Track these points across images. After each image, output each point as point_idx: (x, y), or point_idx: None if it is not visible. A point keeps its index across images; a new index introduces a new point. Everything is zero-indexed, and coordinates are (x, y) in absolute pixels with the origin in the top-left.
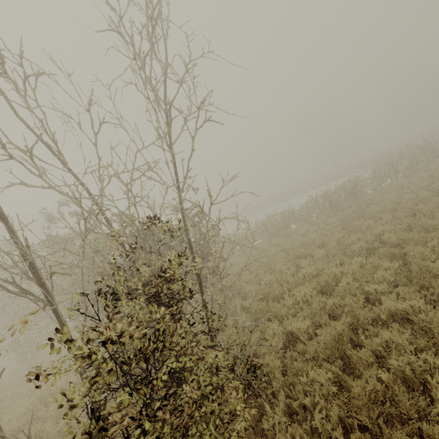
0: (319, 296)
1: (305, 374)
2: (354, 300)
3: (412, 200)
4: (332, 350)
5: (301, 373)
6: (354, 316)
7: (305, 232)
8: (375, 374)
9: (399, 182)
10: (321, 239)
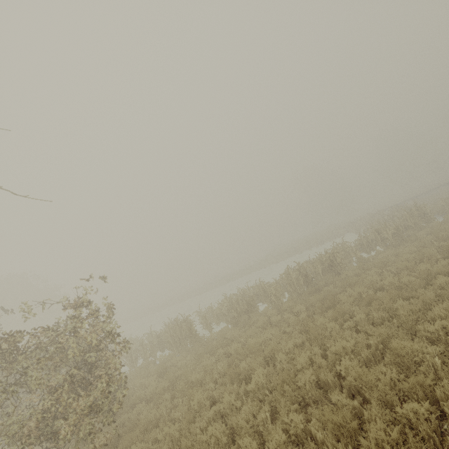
0: None
1: None
2: None
3: (390, 292)
4: None
5: None
6: None
7: (267, 323)
8: None
9: (385, 254)
10: (270, 346)
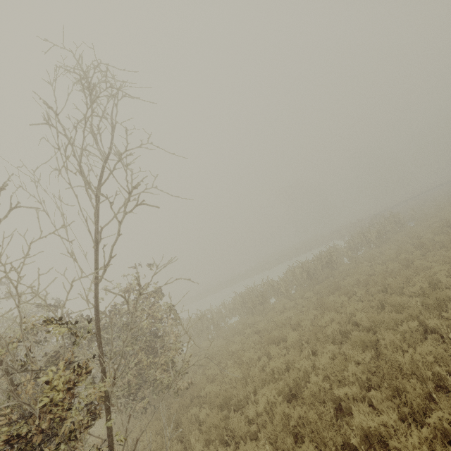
0: (289, 401)
1: None
2: (323, 410)
3: (382, 273)
4: None
5: None
6: (322, 439)
7: (283, 309)
8: None
9: (371, 252)
10: (295, 318)
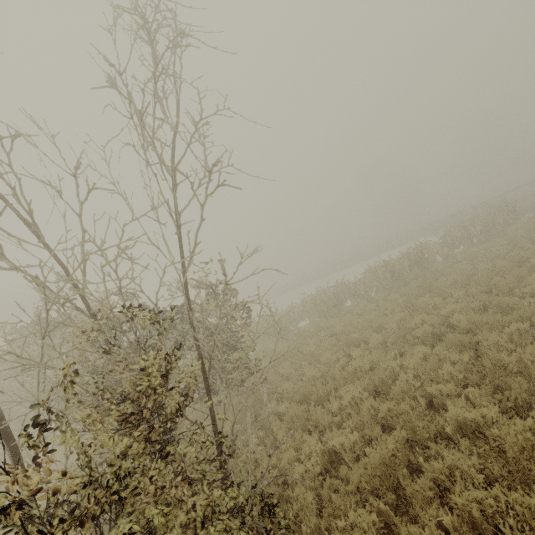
0: (373, 398)
1: (345, 514)
2: (413, 405)
3: (487, 272)
4: (381, 479)
5: (339, 513)
6: (413, 428)
7: (361, 311)
8: (435, 515)
9: (473, 249)
10: (378, 320)
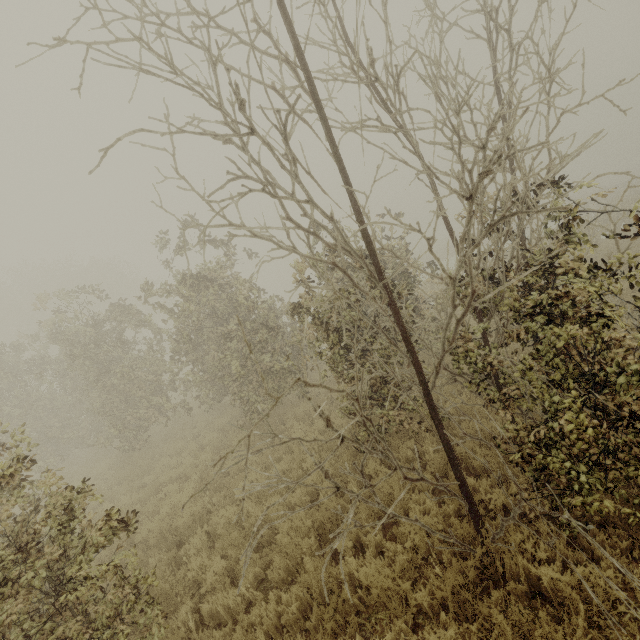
0: None
1: None
2: None
3: None
4: None
5: None
6: None
7: None
8: None
9: None
10: None
